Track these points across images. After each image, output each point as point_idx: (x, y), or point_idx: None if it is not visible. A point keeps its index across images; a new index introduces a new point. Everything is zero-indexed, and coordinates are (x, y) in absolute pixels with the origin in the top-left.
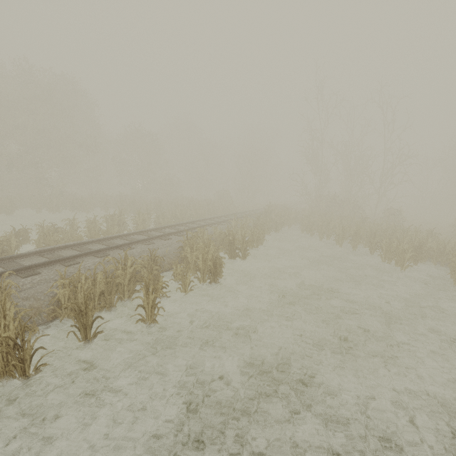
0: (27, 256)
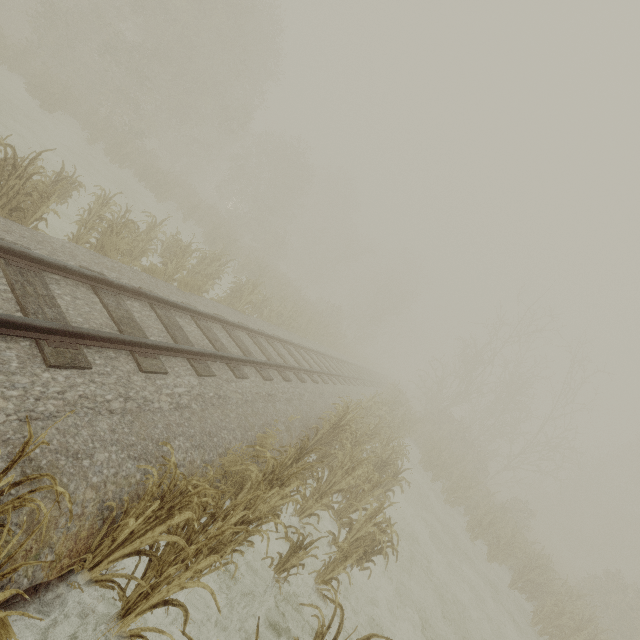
0: (70, 276)
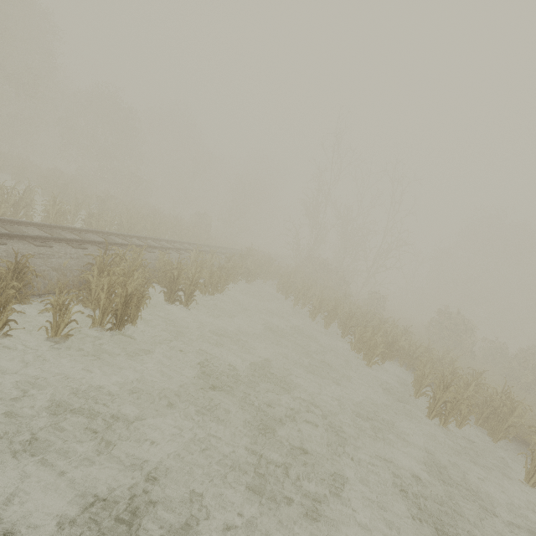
0: None
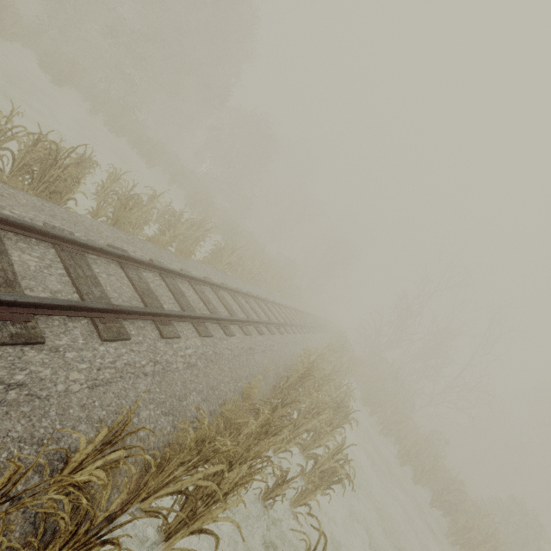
0: (104, 255)
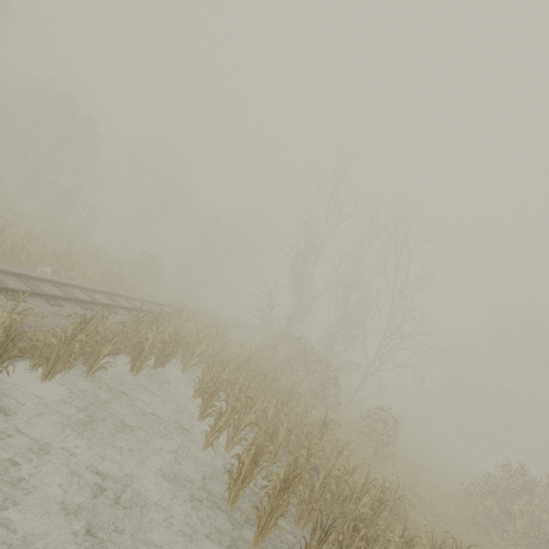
0: None
